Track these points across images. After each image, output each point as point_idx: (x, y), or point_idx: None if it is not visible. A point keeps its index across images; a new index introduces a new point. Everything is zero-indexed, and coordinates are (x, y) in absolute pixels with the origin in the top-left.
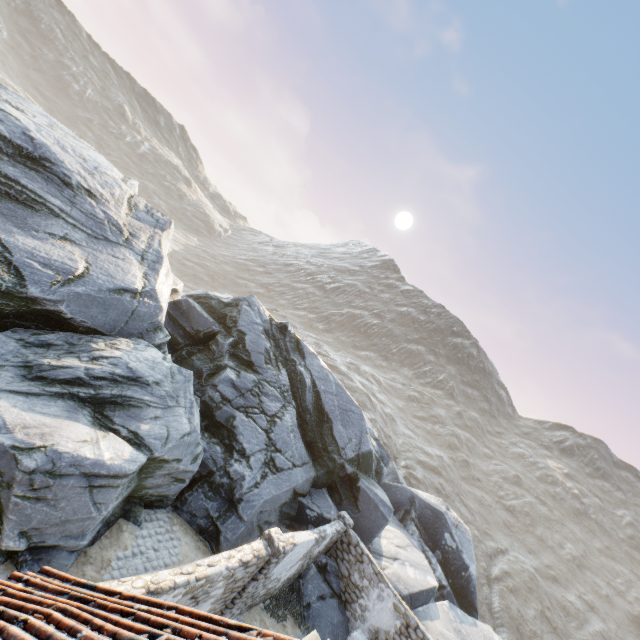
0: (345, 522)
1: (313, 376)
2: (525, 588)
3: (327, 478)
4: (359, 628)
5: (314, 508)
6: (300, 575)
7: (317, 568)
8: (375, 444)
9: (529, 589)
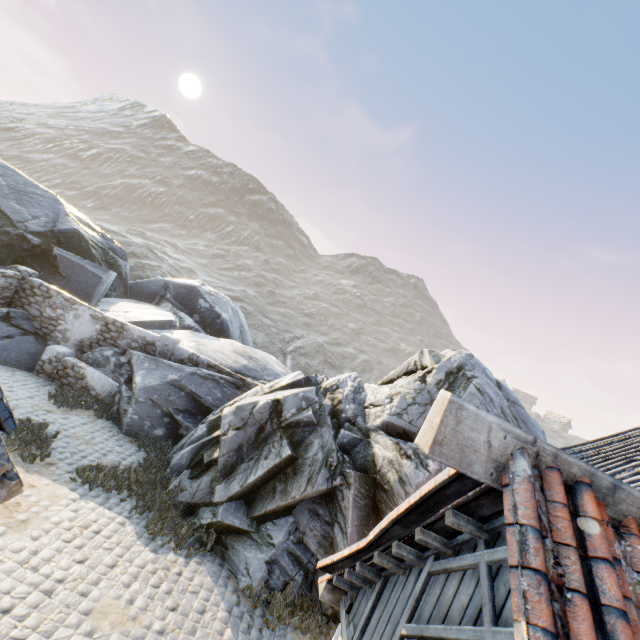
0: (20, 270)
1: None
2: (314, 352)
3: (6, 253)
4: (60, 345)
5: None
6: None
7: None
8: (97, 236)
9: (317, 351)
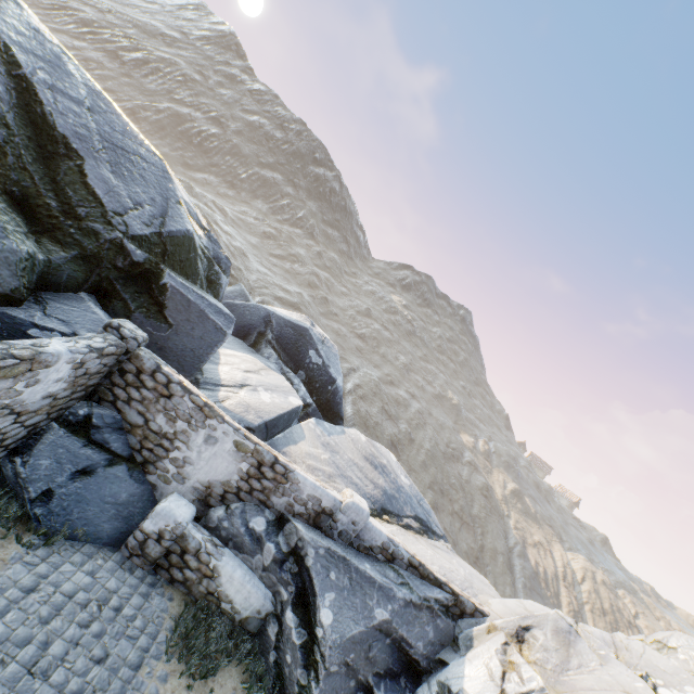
0: (123, 336)
1: (2, 34)
2: (372, 394)
3: (84, 271)
4: (174, 494)
5: (51, 325)
6: (15, 450)
7: (67, 428)
8: (203, 236)
9: (375, 394)
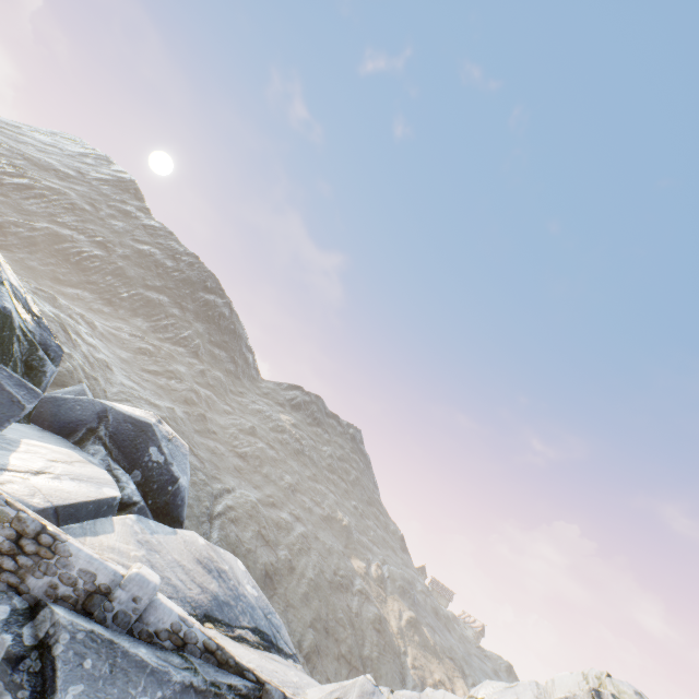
0: None
1: None
2: (247, 516)
3: None
4: None
5: None
6: None
7: None
8: (30, 320)
9: (250, 516)
